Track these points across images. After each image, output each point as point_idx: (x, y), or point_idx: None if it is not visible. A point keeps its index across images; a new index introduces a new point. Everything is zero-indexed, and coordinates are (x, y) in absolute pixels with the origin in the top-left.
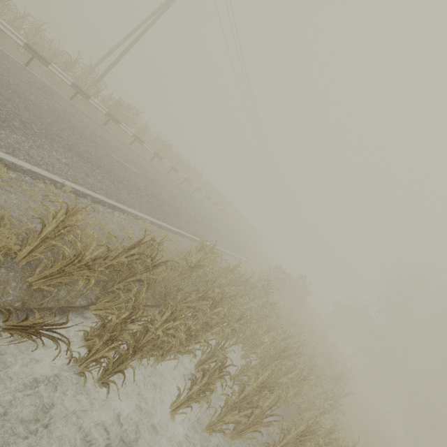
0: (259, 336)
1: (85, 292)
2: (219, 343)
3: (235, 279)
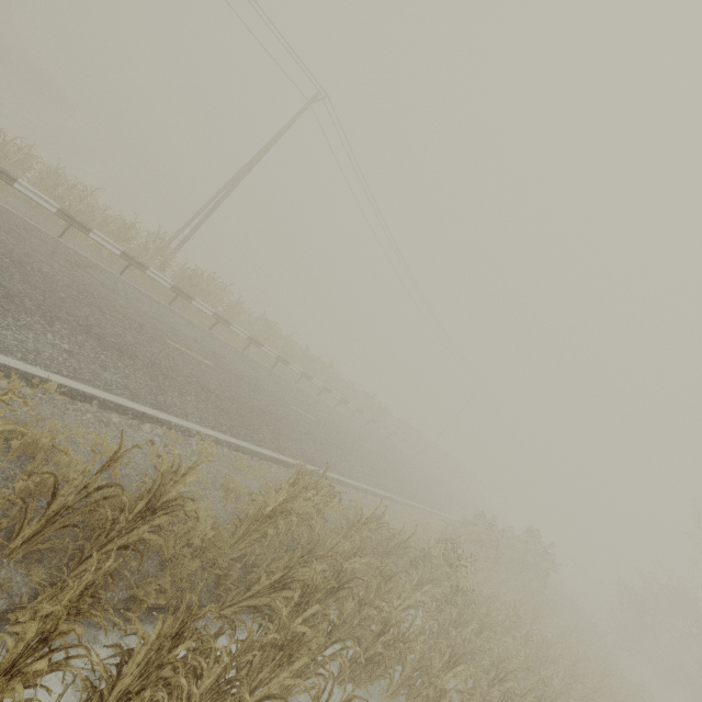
0: (435, 674)
1: (10, 580)
2: (316, 701)
3: (382, 541)
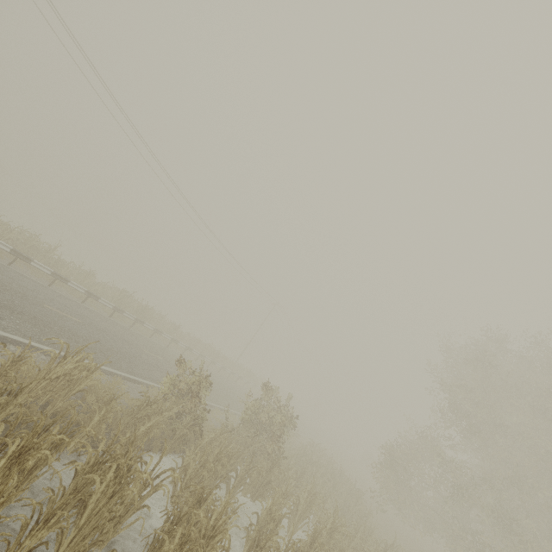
0: None
1: None
2: None
3: None
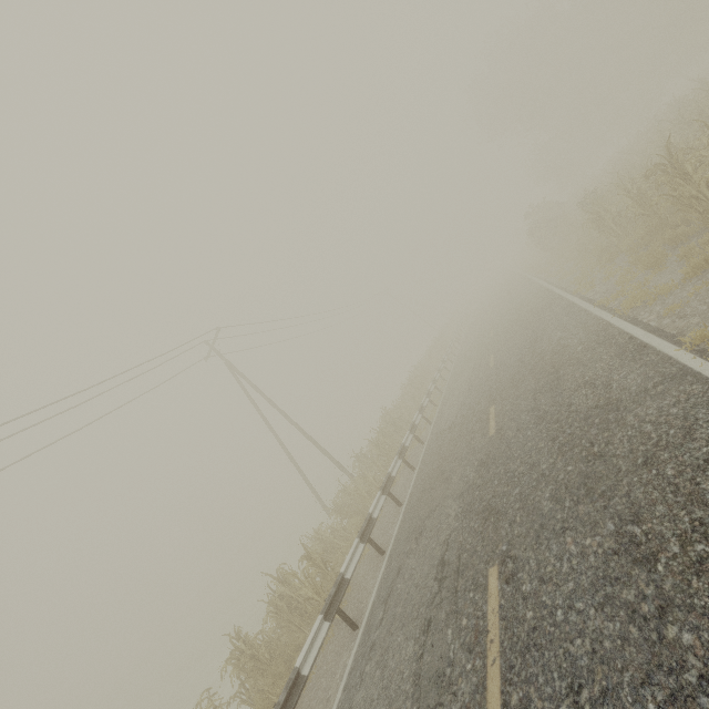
0: None
1: None
2: None
3: None
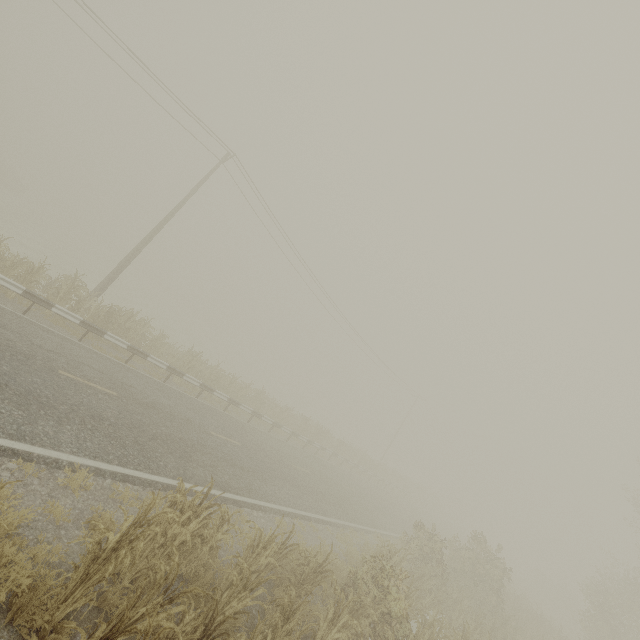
0: None
1: None
2: None
3: (294, 568)
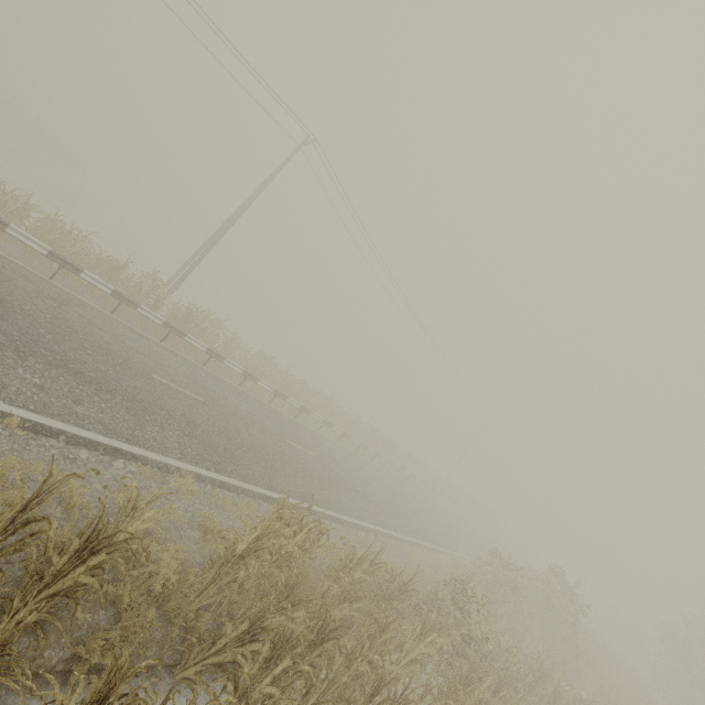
0: None
1: None
2: None
3: (380, 584)
